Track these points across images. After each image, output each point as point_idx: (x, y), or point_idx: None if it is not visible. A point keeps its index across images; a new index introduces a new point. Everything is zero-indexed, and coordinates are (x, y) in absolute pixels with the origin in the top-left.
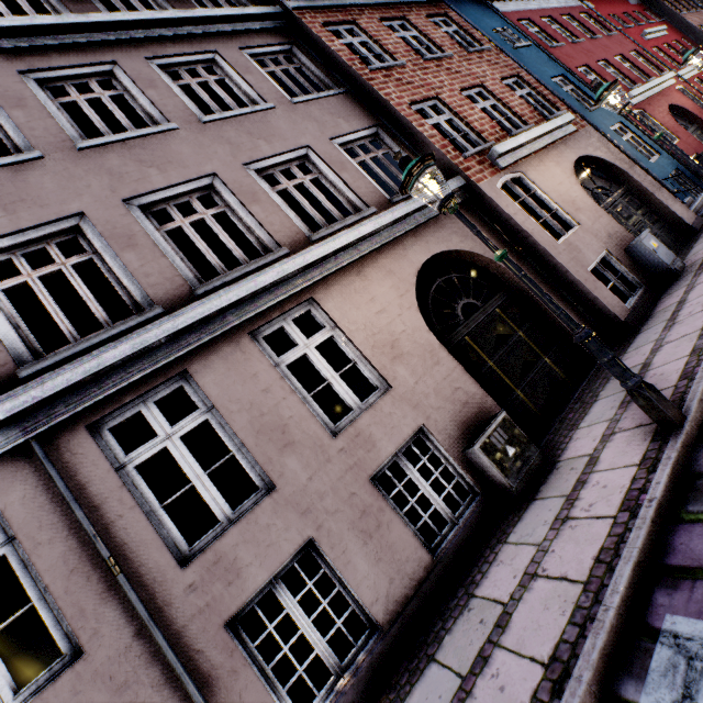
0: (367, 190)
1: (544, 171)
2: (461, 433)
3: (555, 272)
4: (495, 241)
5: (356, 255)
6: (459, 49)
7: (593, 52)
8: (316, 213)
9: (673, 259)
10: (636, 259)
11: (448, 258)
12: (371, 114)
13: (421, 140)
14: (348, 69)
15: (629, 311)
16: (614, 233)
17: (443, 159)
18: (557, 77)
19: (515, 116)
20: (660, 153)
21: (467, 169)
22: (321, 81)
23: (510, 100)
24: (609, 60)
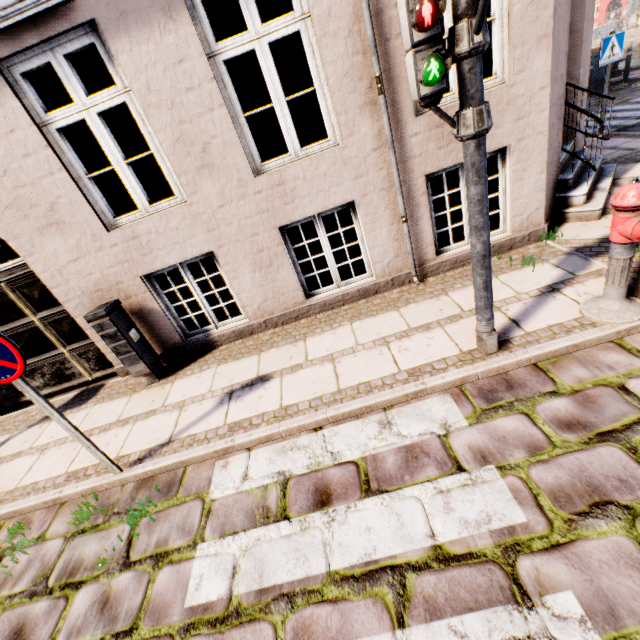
0: None
1: None
2: None
3: None
4: None
5: None
6: None
7: None
8: None
9: None
10: None
11: None
12: None
13: None
14: None
15: None
16: None
17: None
18: None
19: None
20: None
21: None
22: None
23: None
24: None
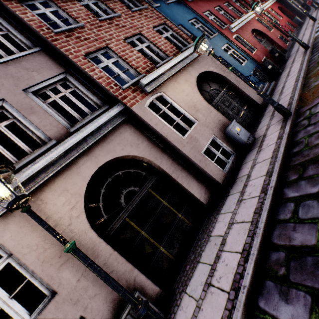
0: (51, 126)
1: (177, 88)
2: (112, 310)
3: (183, 157)
4: (147, 142)
5: (33, 186)
6: (126, 10)
7: (213, 2)
8: (8, 153)
9: (249, 136)
10: (230, 138)
11: (117, 160)
12: (61, 64)
13: (93, 80)
14: (38, 34)
15: (226, 175)
16: (218, 121)
17: (108, 92)
18: (192, 19)
19: (162, 52)
20: (247, 59)
21: (124, 98)
22: (24, 43)
23: (158, 41)
24: (221, 6)
